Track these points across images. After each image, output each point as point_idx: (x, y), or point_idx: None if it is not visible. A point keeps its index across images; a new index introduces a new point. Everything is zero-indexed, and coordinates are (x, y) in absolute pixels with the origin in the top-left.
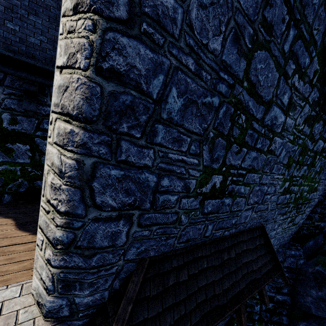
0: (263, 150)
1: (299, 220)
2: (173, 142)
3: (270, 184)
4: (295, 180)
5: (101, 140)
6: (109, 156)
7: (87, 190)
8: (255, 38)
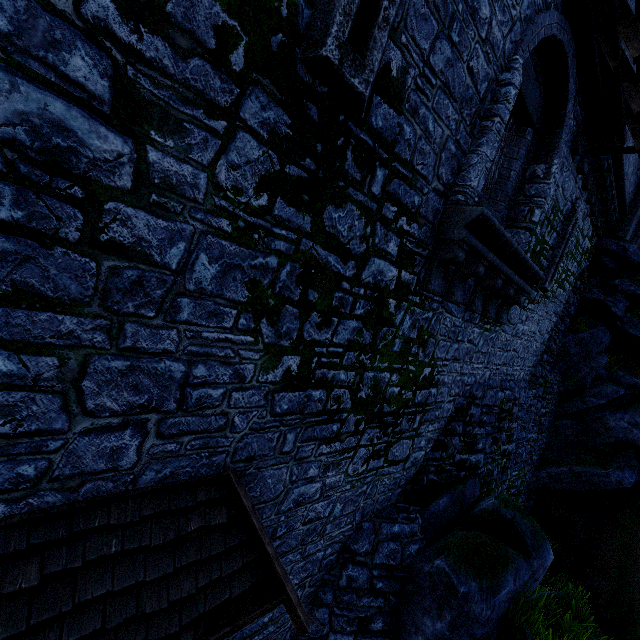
0: (56, 234)
1: (410, 453)
2: None
3: (193, 355)
4: (326, 353)
5: None
6: None
7: None
8: None
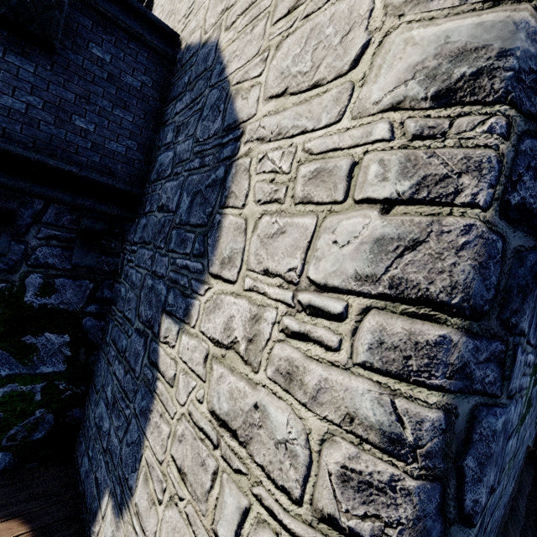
0: None
1: None
2: (533, 331)
3: None
4: None
5: (489, 353)
6: (498, 386)
7: (453, 479)
8: None
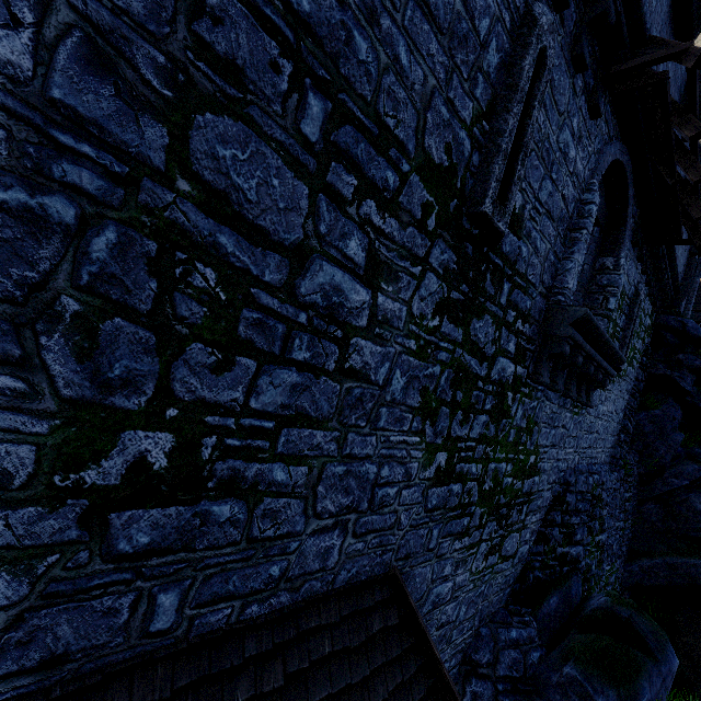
0: (323, 366)
1: (518, 547)
2: None
3: (383, 457)
4: (464, 448)
5: None
6: None
7: None
8: (186, 81)
